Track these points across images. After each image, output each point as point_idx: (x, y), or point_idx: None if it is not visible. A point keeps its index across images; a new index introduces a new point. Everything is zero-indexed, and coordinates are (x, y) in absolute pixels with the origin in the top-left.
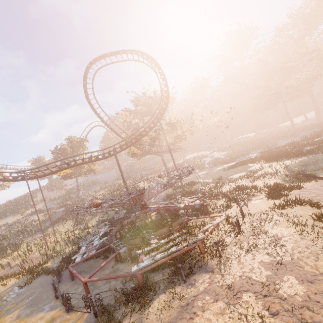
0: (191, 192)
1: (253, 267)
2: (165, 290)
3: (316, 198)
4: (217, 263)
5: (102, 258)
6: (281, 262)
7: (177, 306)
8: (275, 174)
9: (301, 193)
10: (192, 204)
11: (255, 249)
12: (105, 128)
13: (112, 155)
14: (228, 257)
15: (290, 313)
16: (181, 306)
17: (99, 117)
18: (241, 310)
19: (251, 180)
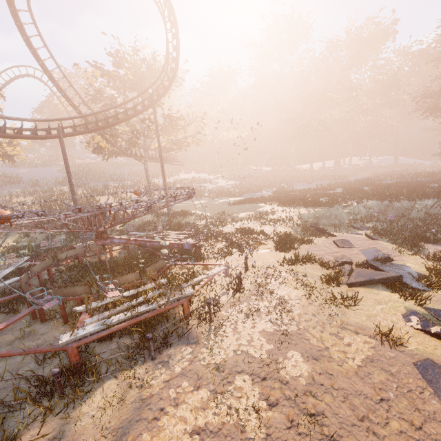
0: (180, 225)
1: (252, 338)
2: (117, 372)
3: (325, 256)
4: (205, 332)
5: (4, 312)
6: (287, 333)
7: (134, 399)
8: (287, 221)
9: (311, 248)
10: (180, 243)
11: (257, 313)
12: (48, 87)
13: (54, 136)
14: (222, 323)
15: (292, 401)
16: (142, 399)
17: (36, 57)
18: (232, 401)
19: (259, 224)
